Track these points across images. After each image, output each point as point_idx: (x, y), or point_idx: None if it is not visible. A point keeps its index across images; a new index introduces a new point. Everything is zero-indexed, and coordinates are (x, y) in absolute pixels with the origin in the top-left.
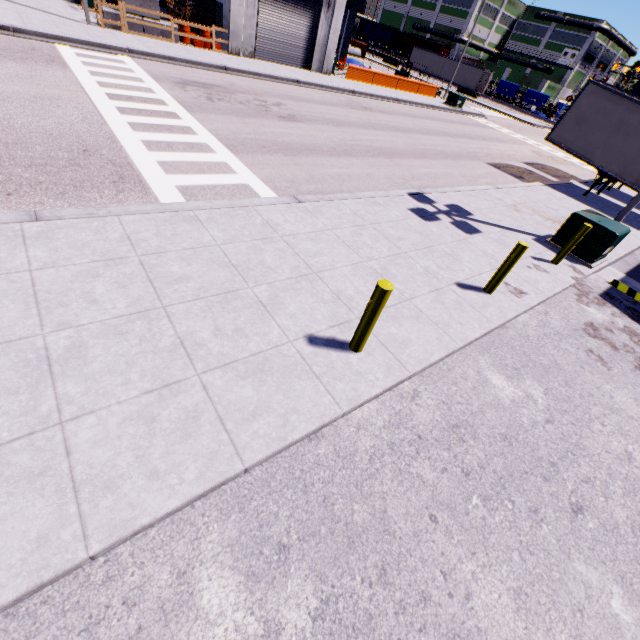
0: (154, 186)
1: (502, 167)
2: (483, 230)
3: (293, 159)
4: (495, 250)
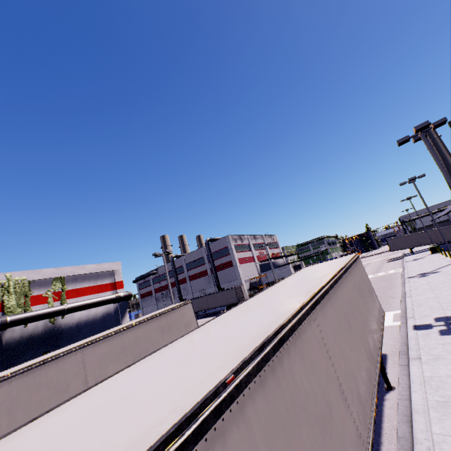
0: (393, 272)
1: (389, 261)
2: (424, 257)
3: (382, 271)
4: (431, 256)
